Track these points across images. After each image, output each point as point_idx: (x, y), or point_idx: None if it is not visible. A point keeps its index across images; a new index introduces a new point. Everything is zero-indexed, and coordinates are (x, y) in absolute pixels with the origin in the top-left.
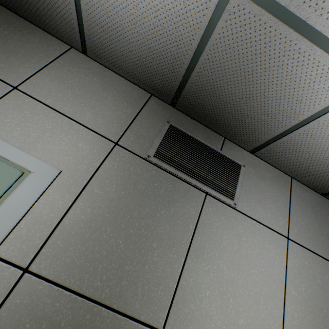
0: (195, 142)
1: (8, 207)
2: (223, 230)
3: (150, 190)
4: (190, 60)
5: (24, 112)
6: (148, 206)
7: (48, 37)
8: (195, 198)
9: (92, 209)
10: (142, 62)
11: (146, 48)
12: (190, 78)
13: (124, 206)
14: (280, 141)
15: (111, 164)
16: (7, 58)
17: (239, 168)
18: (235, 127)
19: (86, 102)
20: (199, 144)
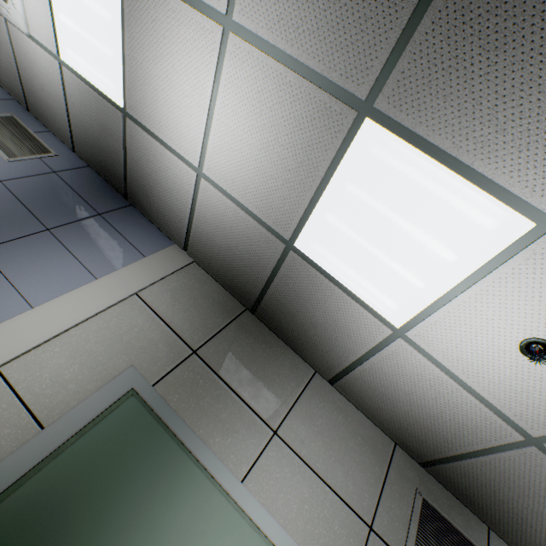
0: (455, 532)
1: None
2: None
3: None
4: (465, 451)
5: (284, 469)
6: None
7: (296, 357)
8: None
9: None
10: (401, 422)
11: (414, 419)
12: (460, 461)
13: None
14: None
15: None
16: (267, 390)
17: None
18: (508, 526)
19: (335, 454)
20: (460, 538)
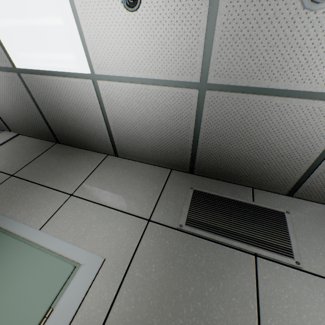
0: (222, 200)
1: (62, 306)
2: (298, 305)
3: (190, 263)
4: (193, 137)
5: (77, 212)
6: (192, 283)
7: (92, 153)
8: (243, 264)
9: (135, 297)
10: (157, 149)
11: (158, 139)
12: (198, 148)
13: (166, 288)
14: (313, 176)
15: (147, 242)
16: (67, 176)
17: (283, 216)
18: (257, 176)
19: (121, 191)
20: (227, 201)
